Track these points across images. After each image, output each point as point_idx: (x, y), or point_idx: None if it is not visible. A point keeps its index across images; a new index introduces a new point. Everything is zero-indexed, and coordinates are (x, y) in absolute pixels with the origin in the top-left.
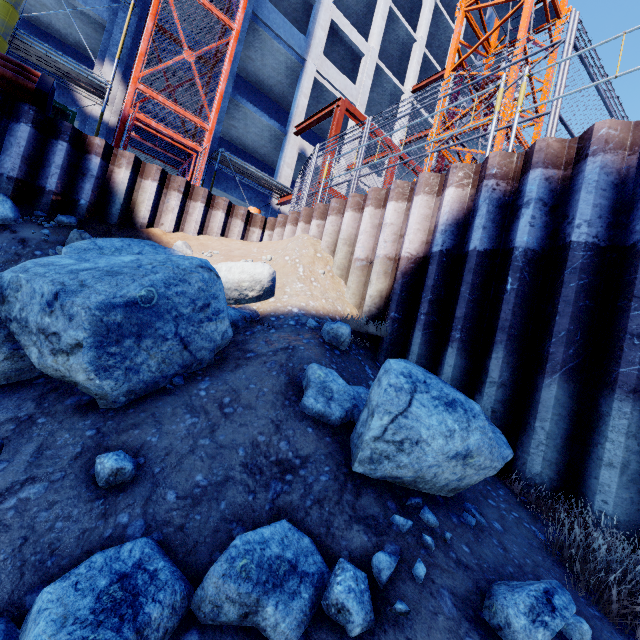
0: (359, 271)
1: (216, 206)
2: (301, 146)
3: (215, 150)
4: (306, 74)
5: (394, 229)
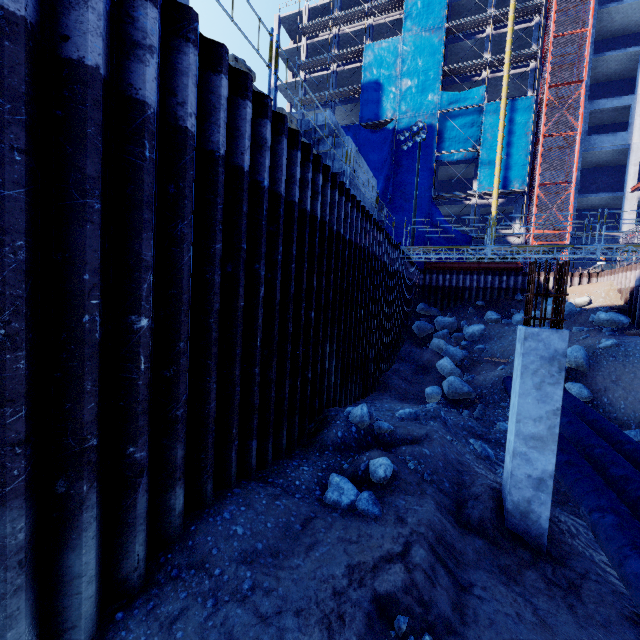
0: (623, 292)
1: (574, 276)
2: (639, 196)
3: (573, 234)
4: (632, 152)
5: (629, 279)
